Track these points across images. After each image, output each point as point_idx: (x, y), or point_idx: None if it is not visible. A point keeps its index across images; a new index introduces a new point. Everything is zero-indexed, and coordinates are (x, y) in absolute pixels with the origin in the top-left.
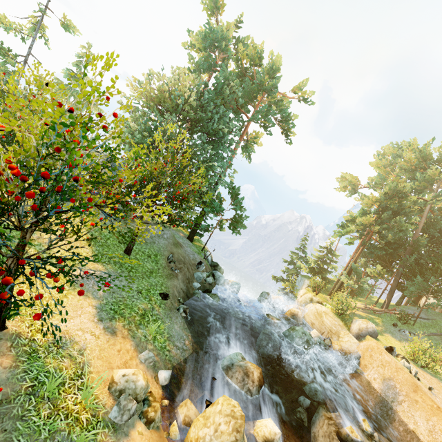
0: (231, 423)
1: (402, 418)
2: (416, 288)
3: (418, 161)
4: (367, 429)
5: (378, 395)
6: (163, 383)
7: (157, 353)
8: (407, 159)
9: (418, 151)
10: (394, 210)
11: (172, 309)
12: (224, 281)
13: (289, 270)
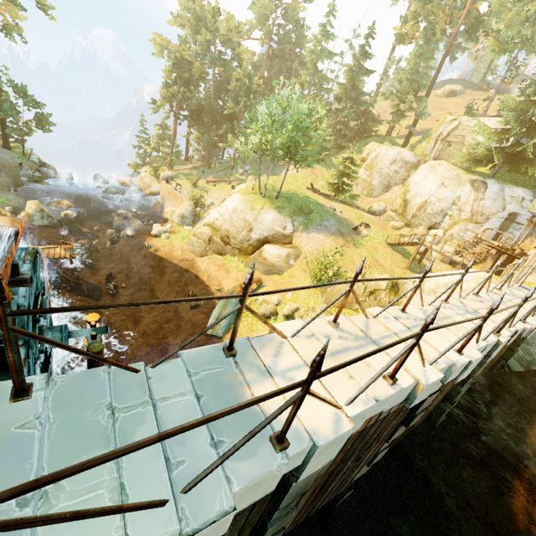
0: (34, 204)
1: (165, 207)
2: (209, 143)
3: (196, 22)
4: (133, 211)
5: (161, 204)
6: (10, 211)
7: (1, 204)
8: (188, 20)
9: (193, 10)
10: (187, 80)
11: (4, 190)
12: (57, 175)
13: (140, 155)
